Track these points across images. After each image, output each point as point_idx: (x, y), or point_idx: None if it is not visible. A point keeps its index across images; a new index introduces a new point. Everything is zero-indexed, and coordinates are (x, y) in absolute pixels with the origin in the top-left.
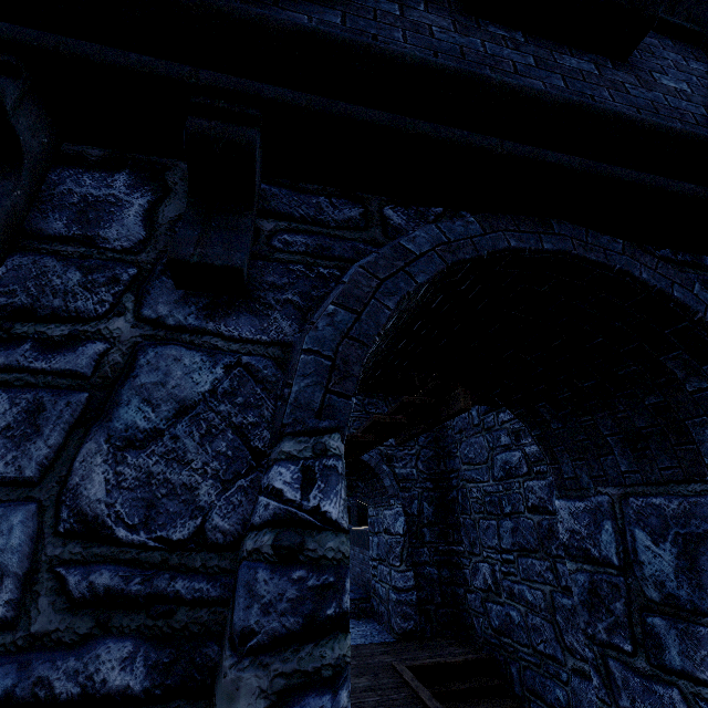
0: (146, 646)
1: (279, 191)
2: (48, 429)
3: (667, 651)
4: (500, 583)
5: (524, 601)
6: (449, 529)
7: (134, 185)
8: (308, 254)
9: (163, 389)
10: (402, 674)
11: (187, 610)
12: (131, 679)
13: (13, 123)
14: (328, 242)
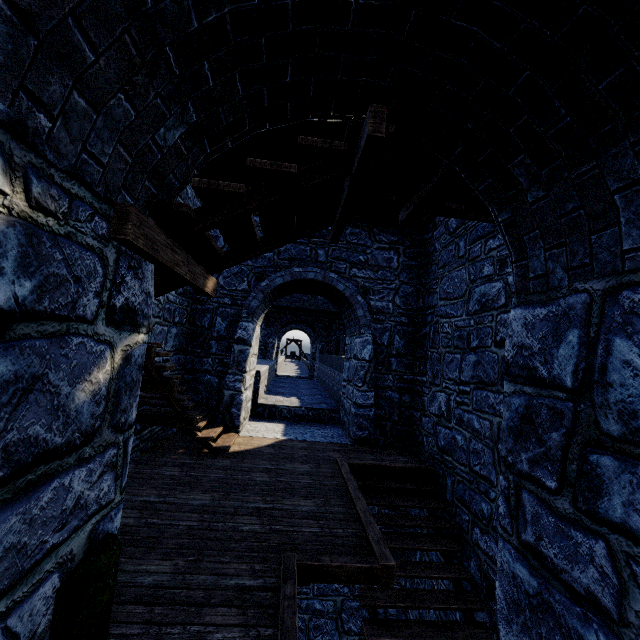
0: None
1: None
2: None
3: (607, 497)
4: (452, 411)
5: (471, 428)
6: (417, 361)
7: None
8: None
9: None
10: (340, 468)
11: None
12: None
13: None
14: None
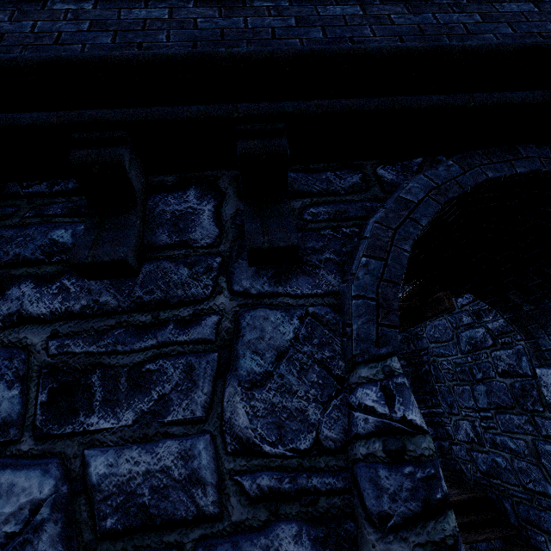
0: (306, 526)
1: (297, 176)
2: (200, 382)
3: None
4: (482, 436)
5: (508, 449)
6: (427, 396)
7: (201, 196)
8: (331, 220)
9: (263, 342)
10: None
11: (325, 498)
12: (303, 549)
13: (130, 176)
14: (342, 207)
